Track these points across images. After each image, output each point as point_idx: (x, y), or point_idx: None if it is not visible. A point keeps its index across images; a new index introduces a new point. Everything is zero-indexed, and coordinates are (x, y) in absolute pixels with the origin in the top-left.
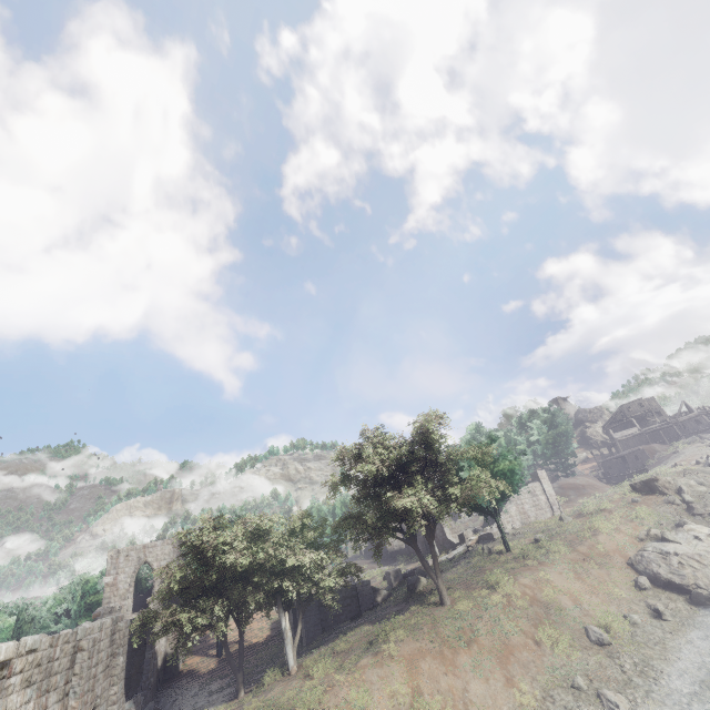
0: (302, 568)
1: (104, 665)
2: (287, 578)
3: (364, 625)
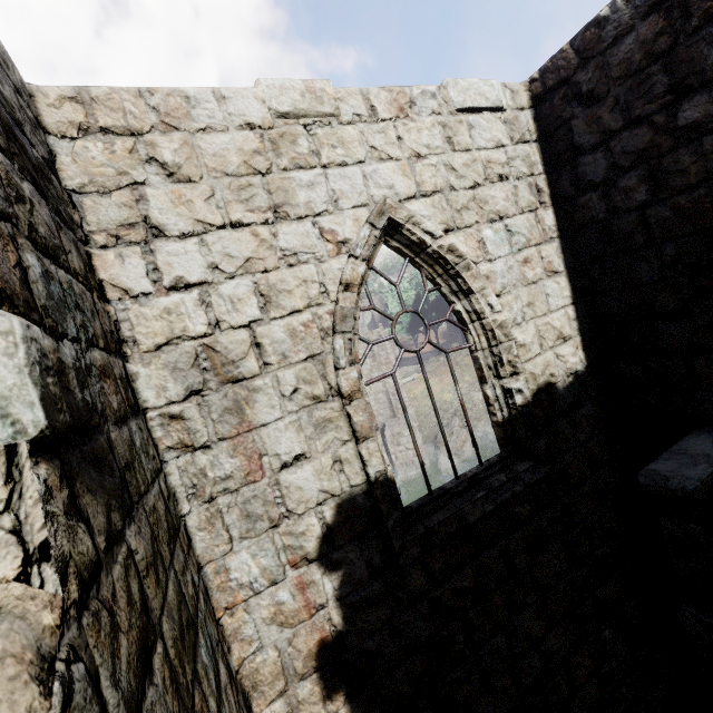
0: None
1: None
2: None
3: None
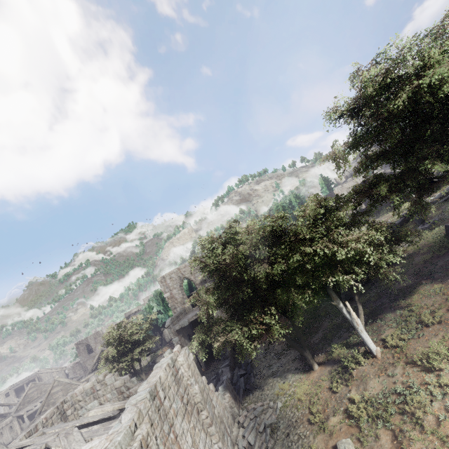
0: (353, 256)
1: (181, 410)
2: (335, 270)
3: (425, 284)
